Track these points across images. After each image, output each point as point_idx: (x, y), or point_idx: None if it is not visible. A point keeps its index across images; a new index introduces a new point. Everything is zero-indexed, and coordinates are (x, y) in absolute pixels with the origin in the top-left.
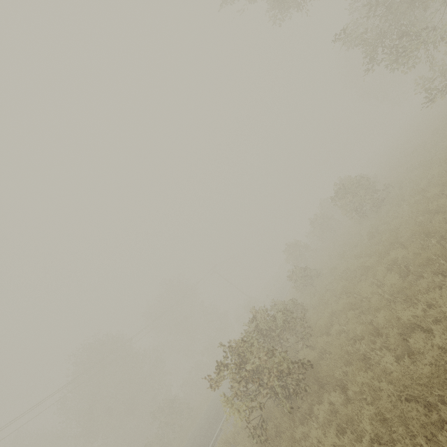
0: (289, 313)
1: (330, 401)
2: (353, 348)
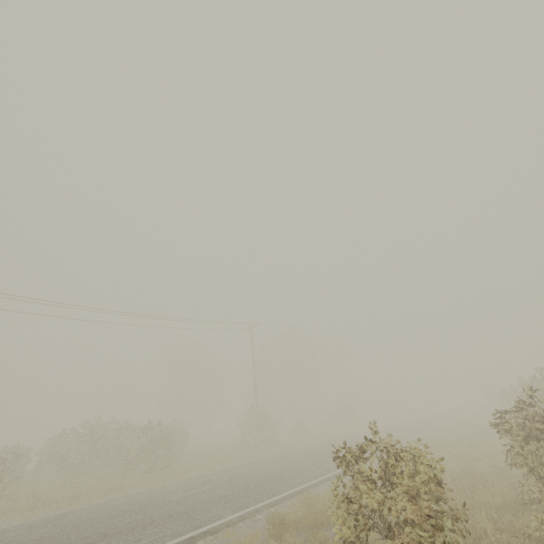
0: None
1: None
2: None
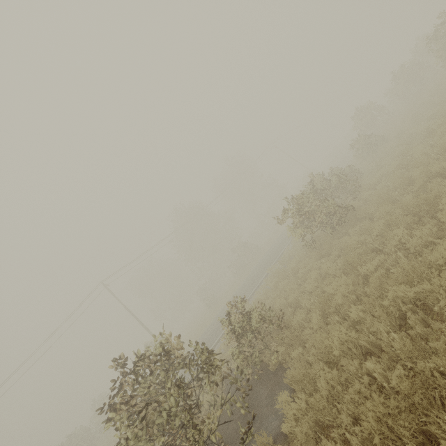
0: (343, 176)
1: (360, 226)
2: (388, 195)
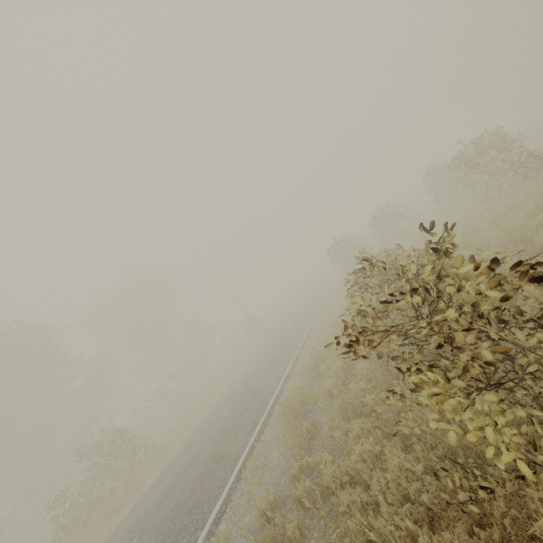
0: None
1: None
2: None
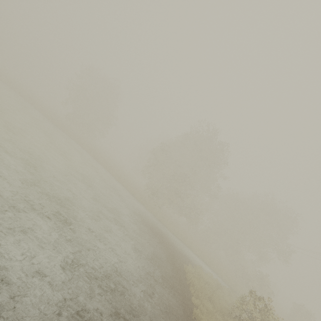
0: None
1: None
2: None
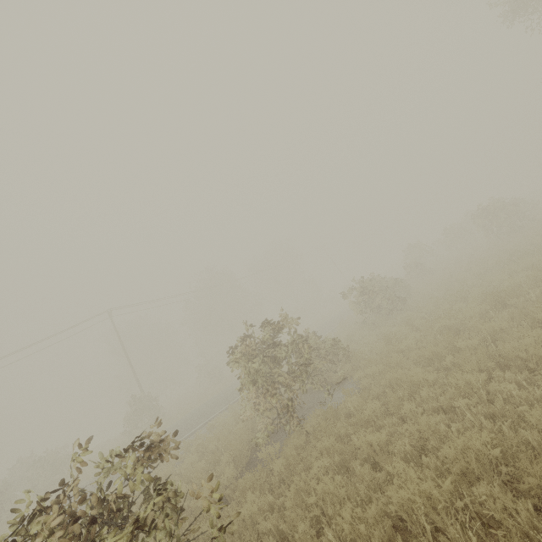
0: (400, 281)
1: None
2: None
